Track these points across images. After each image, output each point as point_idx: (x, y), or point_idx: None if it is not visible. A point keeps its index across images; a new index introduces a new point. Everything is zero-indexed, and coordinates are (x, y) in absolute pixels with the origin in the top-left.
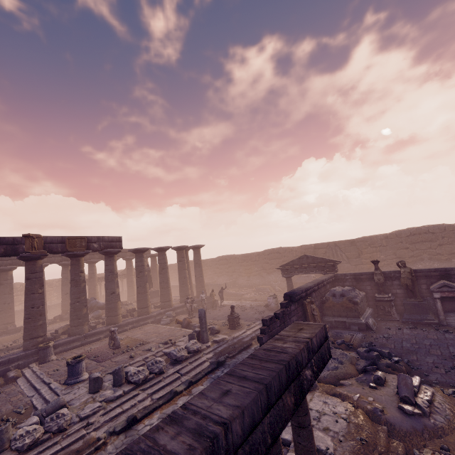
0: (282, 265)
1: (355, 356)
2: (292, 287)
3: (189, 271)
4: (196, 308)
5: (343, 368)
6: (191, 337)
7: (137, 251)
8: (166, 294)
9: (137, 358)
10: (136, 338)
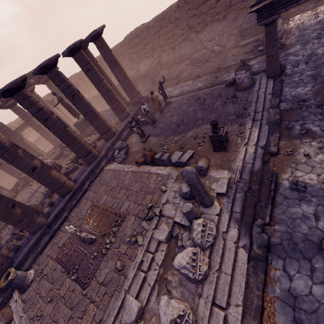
0: (258, 0)
1: None
2: (277, 39)
3: (107, 77)
4: (142, 121)
5: None
6: (189, 215)
7: (8, 93)
8: (101, 125)
9: (129, 271)
10: (103, 205)
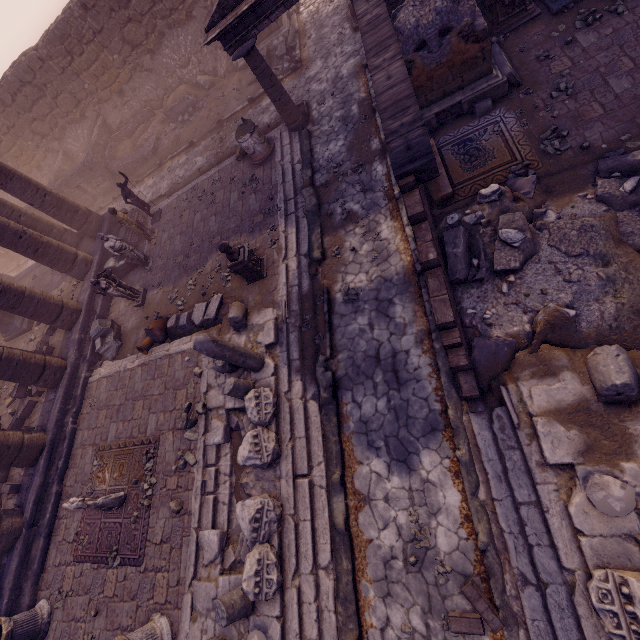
0: (211, 20)
1: (597, 210)
2: (271, 74)
3: (1, 204)
4: (122, 266)
5: (632, 278)
6: (236, 393)
7: None
8: (39, 308)
9: (192, 505)
10: (117, 441)
